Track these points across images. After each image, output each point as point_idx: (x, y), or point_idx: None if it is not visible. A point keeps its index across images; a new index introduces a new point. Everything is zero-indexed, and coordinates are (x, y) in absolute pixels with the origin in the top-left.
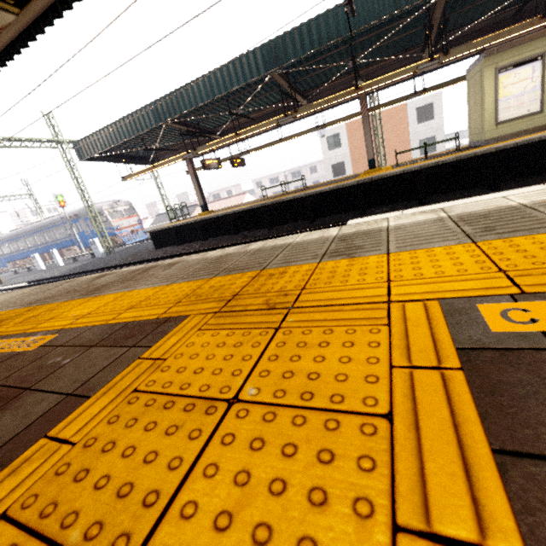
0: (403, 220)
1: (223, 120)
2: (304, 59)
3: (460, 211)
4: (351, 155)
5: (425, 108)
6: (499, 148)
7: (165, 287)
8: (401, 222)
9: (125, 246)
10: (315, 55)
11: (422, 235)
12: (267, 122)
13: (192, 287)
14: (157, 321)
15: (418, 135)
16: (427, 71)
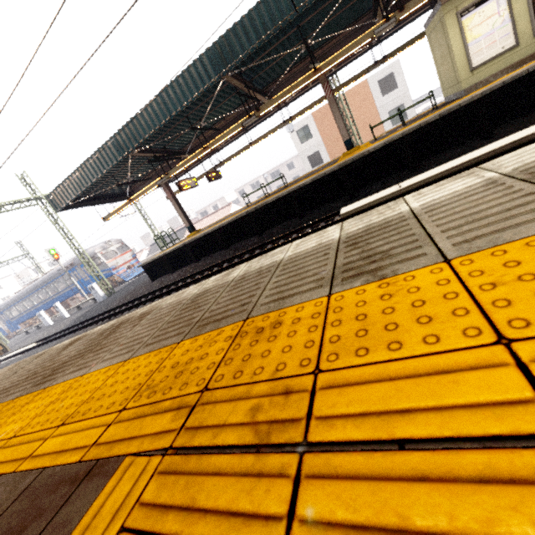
0: (430, 196)
1: (189, 138)
2: (253, 54)
3: (515, 163)
4: (324, 143)
5: (386, 79)
6: (484, 93)
7: (120, 365)
8: (428, 199)
9: (125, 283)
10: (264, 48)
11: (485, 212)
12: (232, 128)
13: (150, 367)
14: (75, 472)
15: (386, 107)
16: (382, 39)
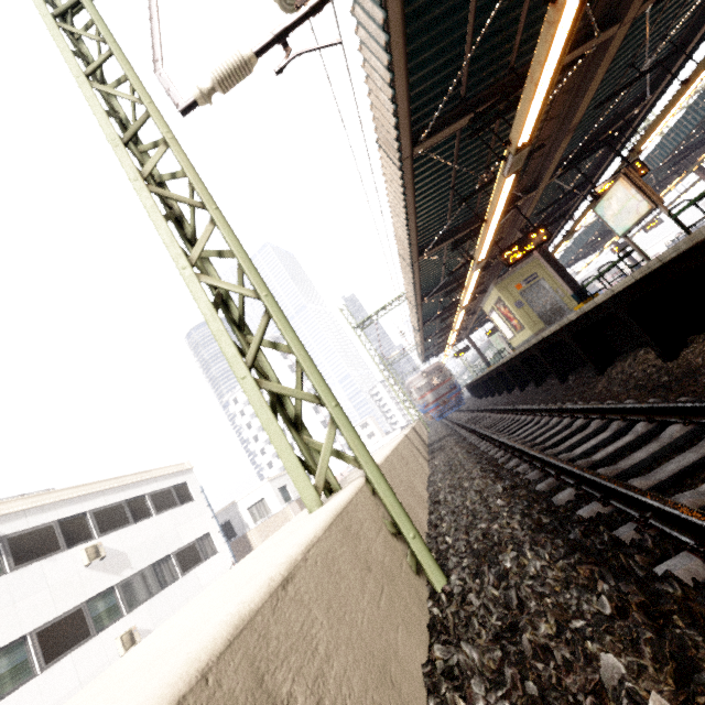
0: None
1: None
2: None
3: None
4: None
5: None
6: None
7: None
8: None
9: None
10: None
11: None
12: None
13: None
14: None
15: None
16: None
